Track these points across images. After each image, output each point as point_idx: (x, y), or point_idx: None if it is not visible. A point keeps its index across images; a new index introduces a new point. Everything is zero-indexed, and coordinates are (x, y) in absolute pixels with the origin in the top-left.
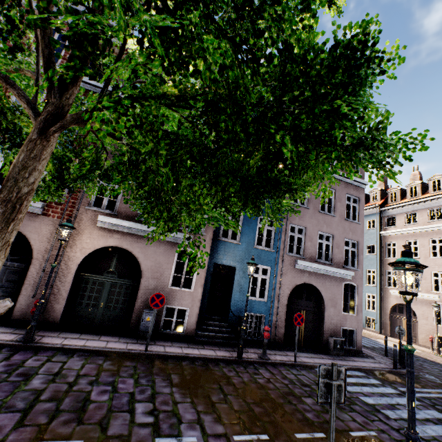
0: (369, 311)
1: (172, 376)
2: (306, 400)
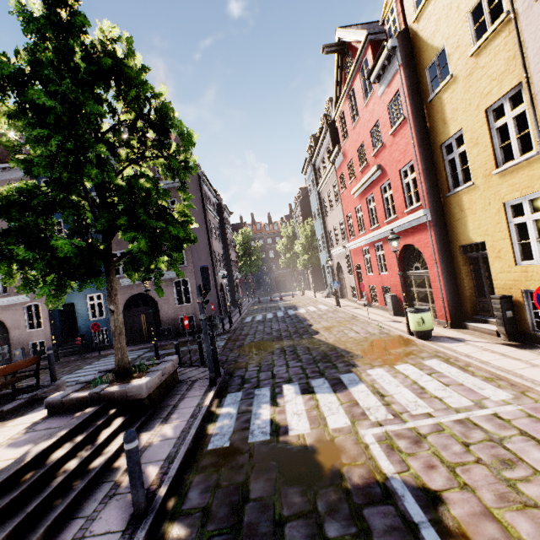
0: (329, 278)
1: None
2: (41, 375)
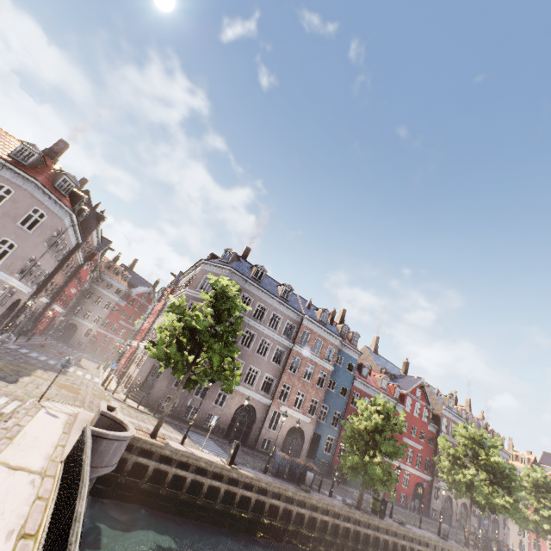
0: None
1: None
2: None
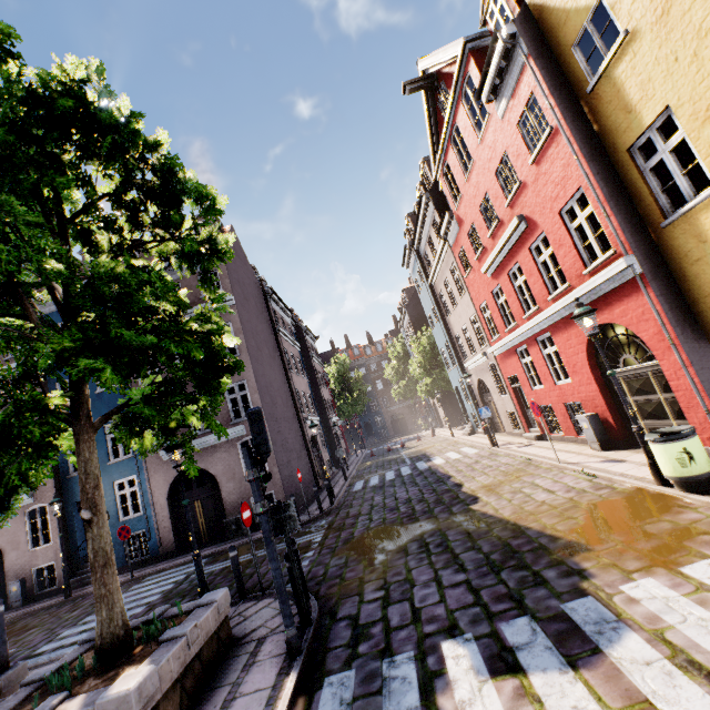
0: (469, 405)
1: None
2: (33, 630)
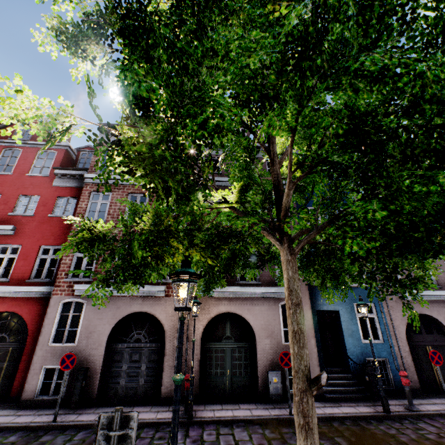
0: None
1: (336, 439)
2: None
